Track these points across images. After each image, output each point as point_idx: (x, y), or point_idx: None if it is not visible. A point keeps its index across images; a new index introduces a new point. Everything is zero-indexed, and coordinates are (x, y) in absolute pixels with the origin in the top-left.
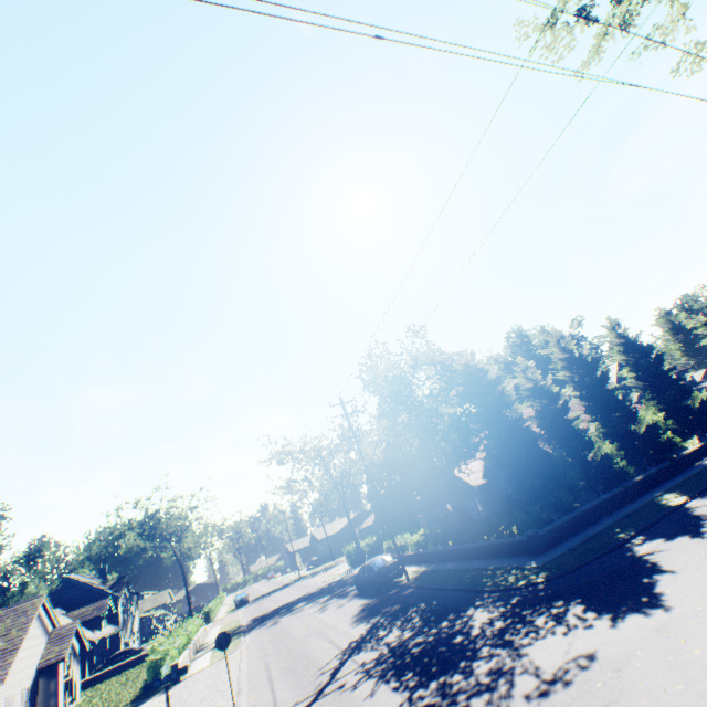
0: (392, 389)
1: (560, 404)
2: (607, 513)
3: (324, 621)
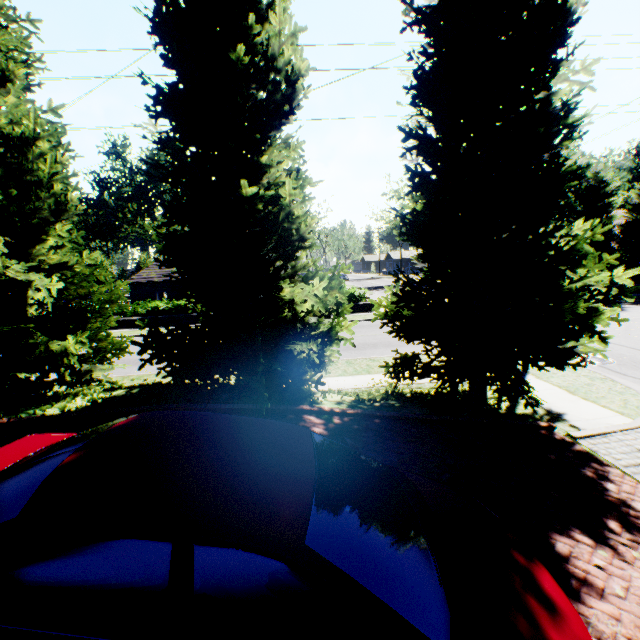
0: None
1: None
2: None
3: None
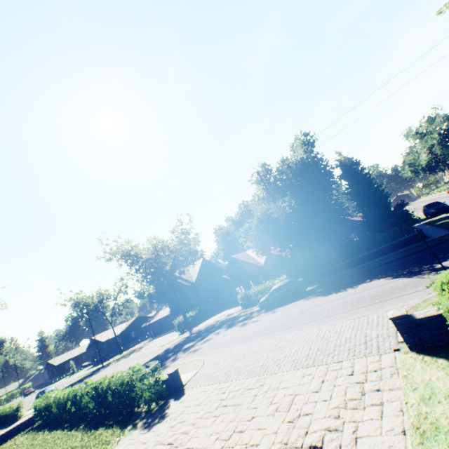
0: (303, 166)
1: None
2: None
3: (290, 312)
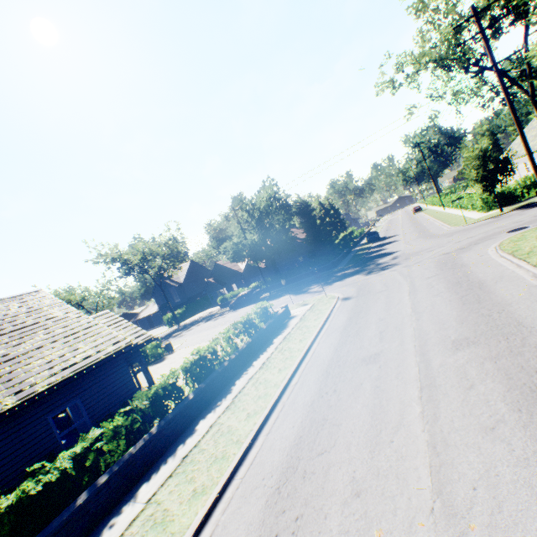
0: (268, 206)
1: (326, 224)
2: (342, 260)
3: (243, 312)
